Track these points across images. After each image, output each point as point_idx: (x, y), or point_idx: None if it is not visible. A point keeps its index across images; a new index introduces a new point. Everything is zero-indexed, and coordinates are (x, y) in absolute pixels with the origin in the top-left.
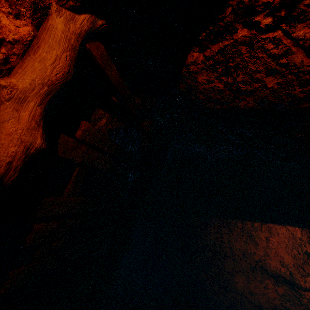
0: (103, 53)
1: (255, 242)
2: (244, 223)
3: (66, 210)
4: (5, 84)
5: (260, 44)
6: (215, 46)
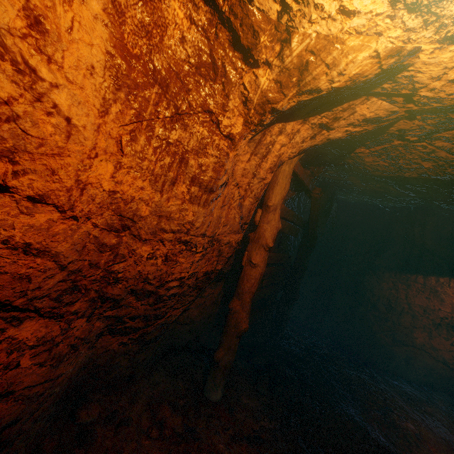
0: (298, 165)
1: (441, 298)
2: (427, 278)
3: (270, 261)
4: (272, 205)
5: (412, 147)
6: (378, 147)
